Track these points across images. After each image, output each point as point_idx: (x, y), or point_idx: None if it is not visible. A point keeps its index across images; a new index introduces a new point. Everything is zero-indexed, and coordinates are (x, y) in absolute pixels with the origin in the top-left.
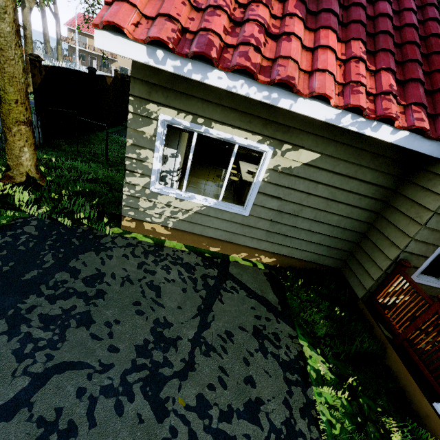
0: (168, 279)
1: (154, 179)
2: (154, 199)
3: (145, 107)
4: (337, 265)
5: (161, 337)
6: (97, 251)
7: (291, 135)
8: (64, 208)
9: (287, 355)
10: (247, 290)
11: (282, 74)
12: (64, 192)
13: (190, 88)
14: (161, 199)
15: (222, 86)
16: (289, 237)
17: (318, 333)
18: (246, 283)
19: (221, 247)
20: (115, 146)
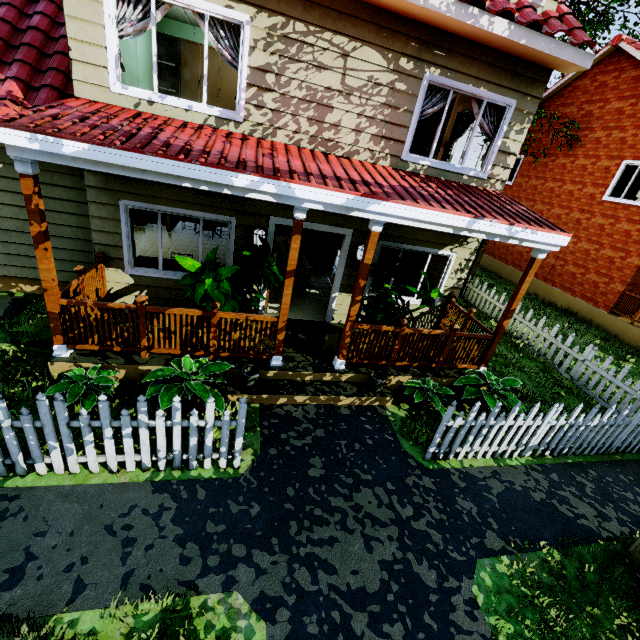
0: None
1: None
2: None
3: None
4: None
5: None
6: None
7: None
8: None
9: None
10: None
11: None
12: None
13: None
14: None
15: None
16: (35, 258)
17: (15, 329)
18: None
19: None
20: None
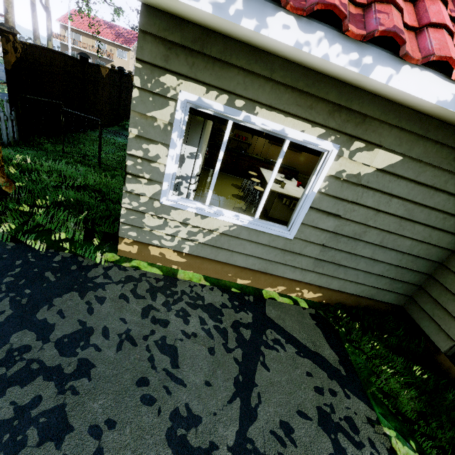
0: (186, 333)
1: (166, 187)
2: (165, 214)
3: (158, 80)
4: (400, 302)
5: (185, 449)
6: (81, 291)
7: (366, 128)
8: (38, 225)
9: None
10: (295, 344)
11: (386, 23)
12: (40, 203)
13: (229, 52)
14: (176, 214)
15: (287, 42)
16: (343, 267)
17: (407, 414)
18: (292, 332)
19: (252, 279)
20: (110, 148)
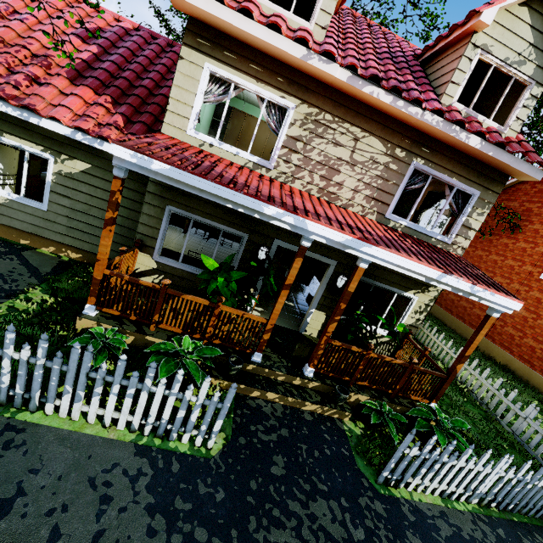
0: None
1: None
2: None
3: None
4: None
5: None
6: None
7: (65, 149)
8: None
9: (11, 287)
10: (24, 262)
11: (26, 102)
12: None
13: None
14: None
15: None
16: (87, 234)
17: (57, 284)
18: (30, 260)
19: (31, 240)
20: None
